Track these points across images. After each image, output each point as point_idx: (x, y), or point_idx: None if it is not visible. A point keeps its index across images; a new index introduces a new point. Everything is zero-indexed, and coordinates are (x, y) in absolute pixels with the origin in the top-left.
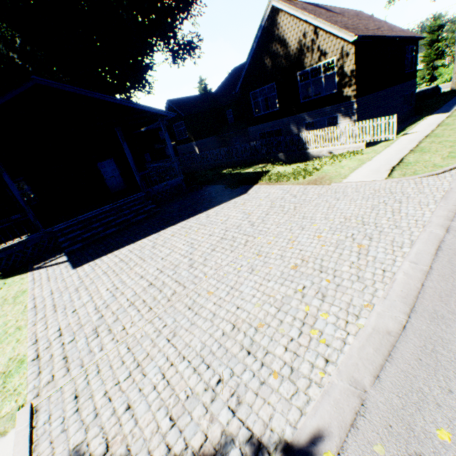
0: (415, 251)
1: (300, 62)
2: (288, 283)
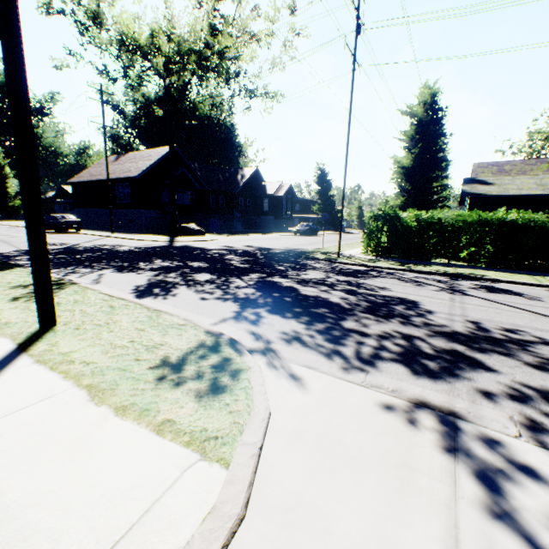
0: None
1: None
2: None
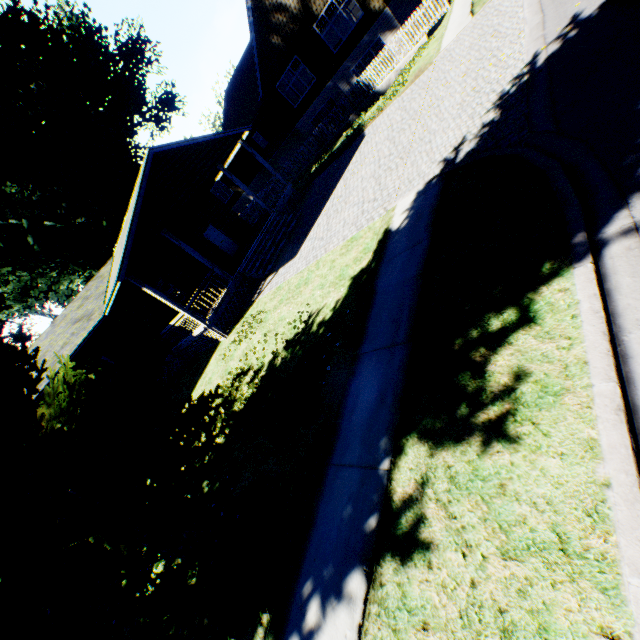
0: (526, 6)
1: (309, 14)
2: (468, 79)
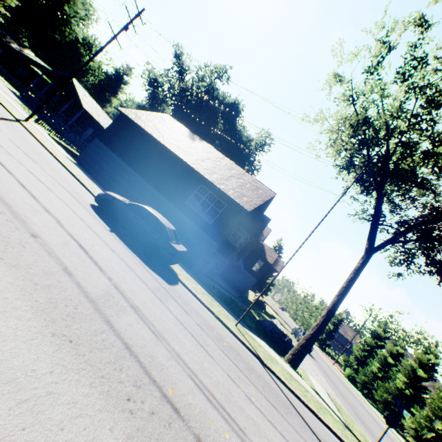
0: None
1: None
2: None
